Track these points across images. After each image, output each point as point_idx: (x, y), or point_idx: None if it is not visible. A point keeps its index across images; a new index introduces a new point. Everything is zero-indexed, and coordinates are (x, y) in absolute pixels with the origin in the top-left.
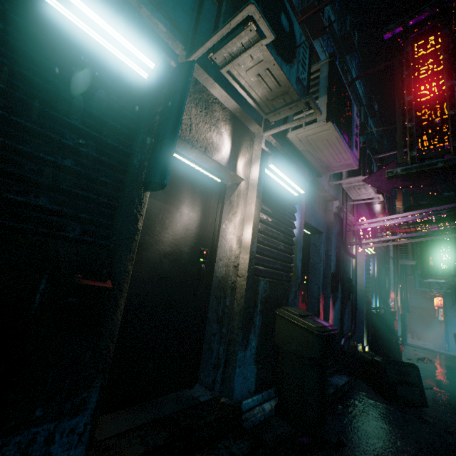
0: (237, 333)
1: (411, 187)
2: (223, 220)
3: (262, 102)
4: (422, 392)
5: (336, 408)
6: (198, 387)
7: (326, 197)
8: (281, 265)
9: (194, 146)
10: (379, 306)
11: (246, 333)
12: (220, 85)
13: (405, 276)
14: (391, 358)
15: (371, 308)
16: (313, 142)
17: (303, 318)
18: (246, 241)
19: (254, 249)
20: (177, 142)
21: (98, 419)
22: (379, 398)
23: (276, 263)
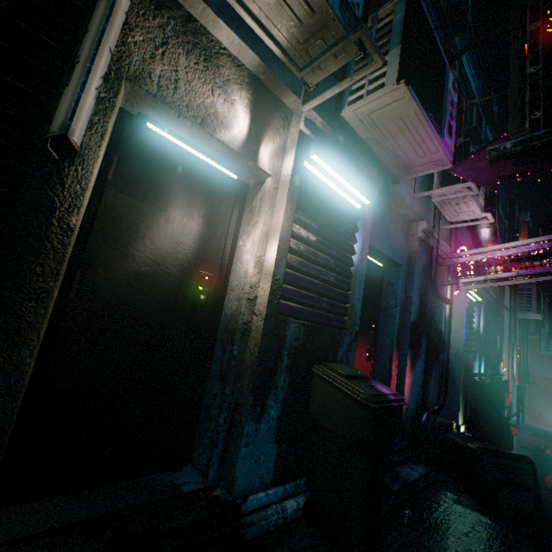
0: (246, 396)
1: (530, 175)
2: (240, 235)
3: (291, 47)
4: (538, 501)
5: (401, 514)
6: (189, 469)
7: (408, 215)
8: (328, 304)
9: (182, 114)
10: (485, 372)
11: (260, 397)
12: (227, 23)
13: (526, 334)
14: (497, 443)
15: (472, 375)
16: (380, 123)
17: (352, 380)
18: (268, 264)
19: (279, 275)
20: (154, 107)
21: (7, 510)
22: (470, 503)
23: (320, 301)
